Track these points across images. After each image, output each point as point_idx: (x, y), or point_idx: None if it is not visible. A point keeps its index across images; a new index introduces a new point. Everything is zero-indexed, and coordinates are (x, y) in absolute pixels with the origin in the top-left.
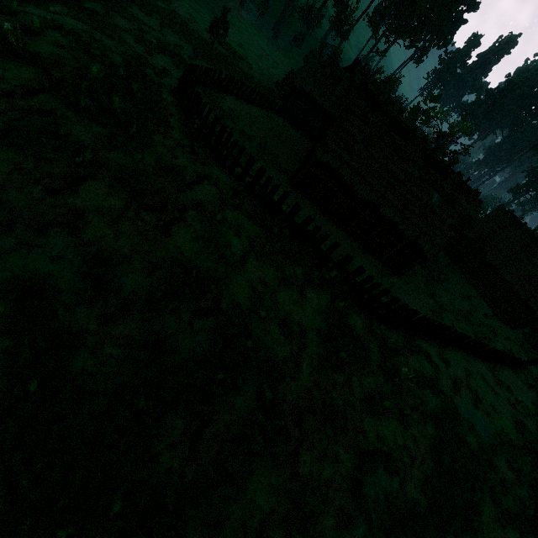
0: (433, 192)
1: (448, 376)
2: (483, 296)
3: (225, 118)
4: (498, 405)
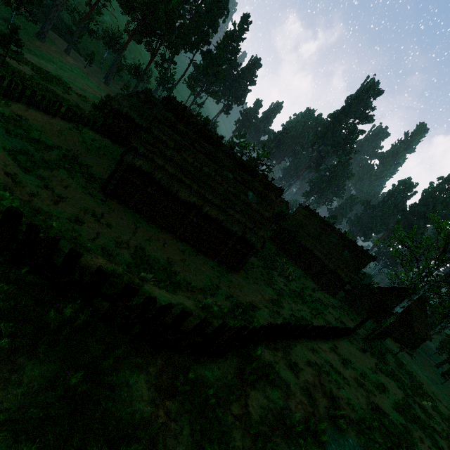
0: (248, 191)
1: (301, 389)
2: (307, 273)
3: (4, 122)
4: (353, 396)
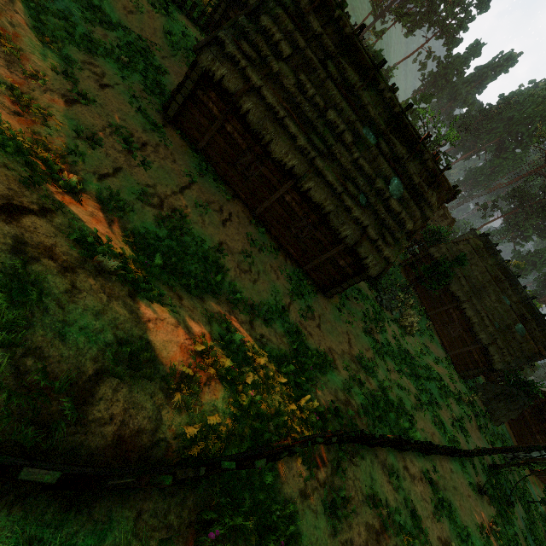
0: (392, 175)
1: None
2: (439, 332)
3: None
4: None
